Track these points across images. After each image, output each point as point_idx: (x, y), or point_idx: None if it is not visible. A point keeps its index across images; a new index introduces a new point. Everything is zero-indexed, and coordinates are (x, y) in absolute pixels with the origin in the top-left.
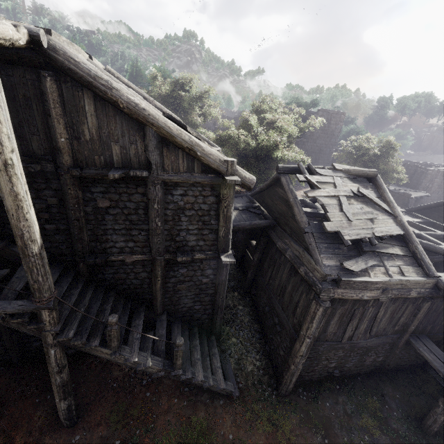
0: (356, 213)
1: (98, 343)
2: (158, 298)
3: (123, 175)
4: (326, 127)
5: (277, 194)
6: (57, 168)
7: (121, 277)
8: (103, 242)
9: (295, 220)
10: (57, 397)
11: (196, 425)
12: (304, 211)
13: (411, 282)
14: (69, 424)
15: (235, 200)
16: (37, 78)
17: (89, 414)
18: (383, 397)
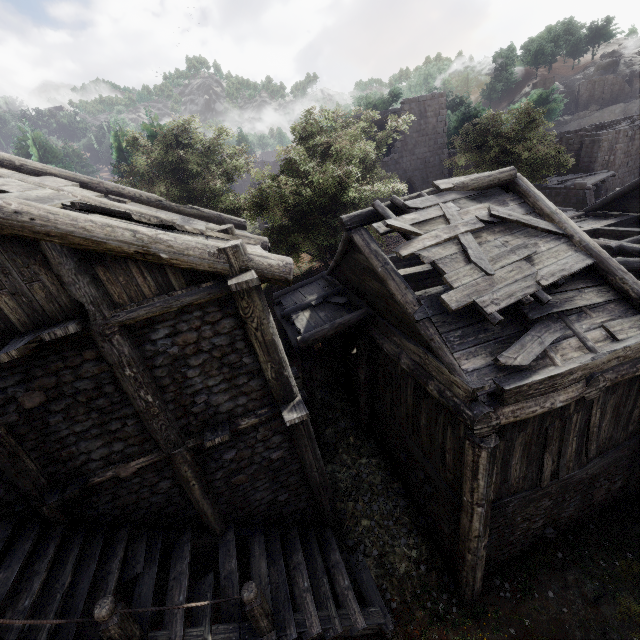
0: (496, 256)
1: None
2: (206, 511)
3: (33, 346)
4: (422, 126)
5: (359, 264)
6: None
7: (127, 501)
8: (66, 460)
9: (397, 303)
10: None
11: None
12: (419, 273)
13: (634, 347)
14: None
15: (306, 290)
16: None
17: None
18: None
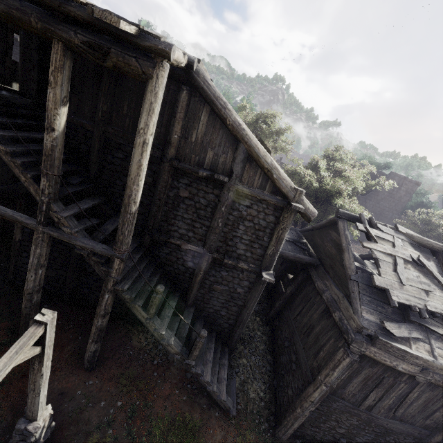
0: (410, 279)
1: (142, 304)
2: (194, 290)
3: (209, 176)
4: (394, 192)
5: (329, 236)
6: (163, 156)
7: (171, 259)
8: (170, 224)
9: (342, 265)
10: (92, 338)
11: (189, 423)
12: None
13: None
14: (88, 367)
15: None
16: (177, 89)
17: (105, 367)
18: None
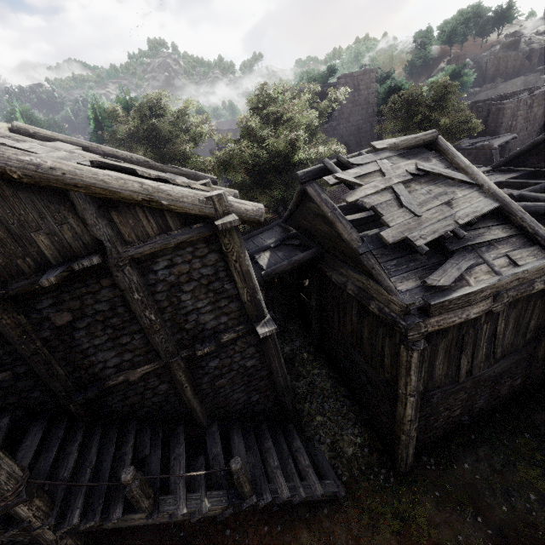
0: (423, 202)
1: (121, 512)
2: (196, 408)
3: (66, 274)
4: (356, 97)
5: (310, 212)
6: None
7: (134, 400)
8: (87, 368)
9: (344, 241)
10: None
11: None
12: (358, 219)
13: (531, 271)
14: None
15: (265, 235)
16: None
17: None
18: (538, 431)
